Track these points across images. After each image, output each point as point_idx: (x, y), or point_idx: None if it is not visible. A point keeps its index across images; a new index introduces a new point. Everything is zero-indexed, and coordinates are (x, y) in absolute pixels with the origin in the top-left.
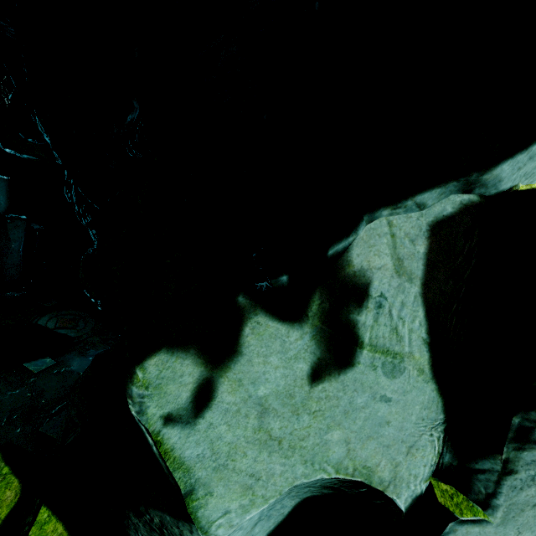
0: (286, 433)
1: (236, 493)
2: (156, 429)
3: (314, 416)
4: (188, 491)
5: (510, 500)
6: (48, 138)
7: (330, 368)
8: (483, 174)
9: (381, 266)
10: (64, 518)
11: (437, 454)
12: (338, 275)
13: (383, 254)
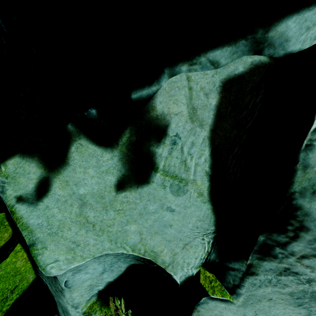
0: (98, 220)
1: (63, 251)
2: (11, 203)
3: (118, 213)
4: (31, 243)
5: (250, 292)
6: (4, 28)
7: (131, 182)
8: (268, 31)
9: (178, 113)
10: (28, 251)
11: (206, 252)
12: (144, 117)
13: (180, 103)
